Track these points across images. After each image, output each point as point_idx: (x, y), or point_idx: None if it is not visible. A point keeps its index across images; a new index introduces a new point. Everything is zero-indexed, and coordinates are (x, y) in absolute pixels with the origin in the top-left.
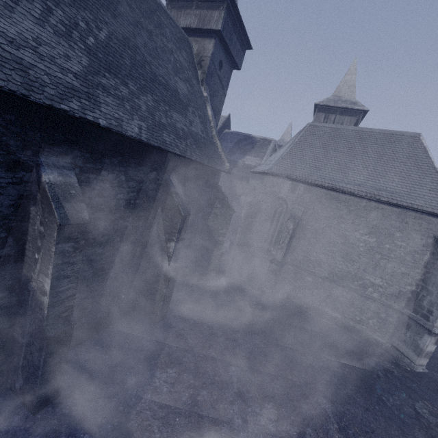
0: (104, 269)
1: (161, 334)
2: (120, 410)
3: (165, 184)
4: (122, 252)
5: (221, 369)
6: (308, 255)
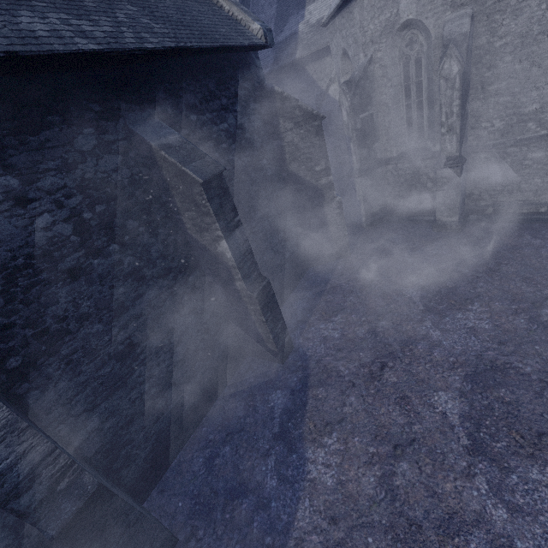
0: (137, 345)
1: (294, 378)
2: (268, 546)
3: (137, 143)
4: (150, 303)
5: (418, 405)
6: (517, 108)
